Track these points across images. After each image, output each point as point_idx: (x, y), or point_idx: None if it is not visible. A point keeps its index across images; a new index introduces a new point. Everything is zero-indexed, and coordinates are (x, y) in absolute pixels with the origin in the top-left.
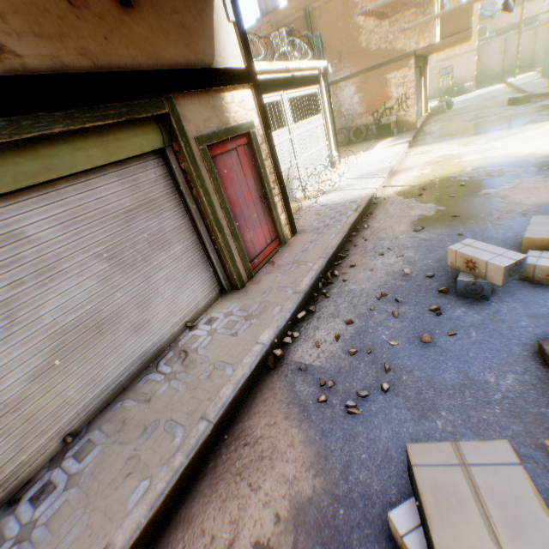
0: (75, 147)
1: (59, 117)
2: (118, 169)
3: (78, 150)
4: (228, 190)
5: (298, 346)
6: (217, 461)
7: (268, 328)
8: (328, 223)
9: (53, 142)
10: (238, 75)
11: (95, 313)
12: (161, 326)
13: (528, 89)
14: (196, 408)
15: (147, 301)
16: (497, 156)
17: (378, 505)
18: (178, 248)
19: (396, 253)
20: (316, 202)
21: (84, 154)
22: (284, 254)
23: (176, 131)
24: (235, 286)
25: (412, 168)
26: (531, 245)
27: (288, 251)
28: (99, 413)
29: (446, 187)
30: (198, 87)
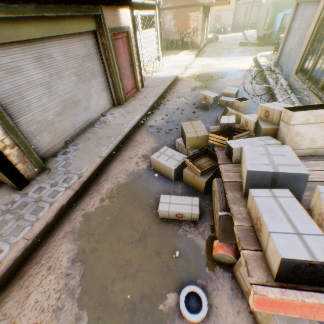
0: (70, 23)
1: (68, 9)
2: (80, 36)
3: (71, 25)
4: (119, 58)
5: (149, 121)
6: (126, 145)
7: (138, 115)
8: (158, 84)
9: (64, 19)
10: (125, 2)
11: (73, 97)
12: (93, 111)
13: (249, 39)
14: (116, 133)
15: (89, 99)
16: (227, 67)
17: (173, 146)
18: (99, 79)
19: (184, 97)
20: (151, 76)
21: (72, 27)
22: (139, 94)
23: (102, 24)
24: (120, 103)
25: (195, 67)
26: (224, 95)
27: (141, 93)
28: (75, 137)
29: (206, 77)
30: (111, 5)
